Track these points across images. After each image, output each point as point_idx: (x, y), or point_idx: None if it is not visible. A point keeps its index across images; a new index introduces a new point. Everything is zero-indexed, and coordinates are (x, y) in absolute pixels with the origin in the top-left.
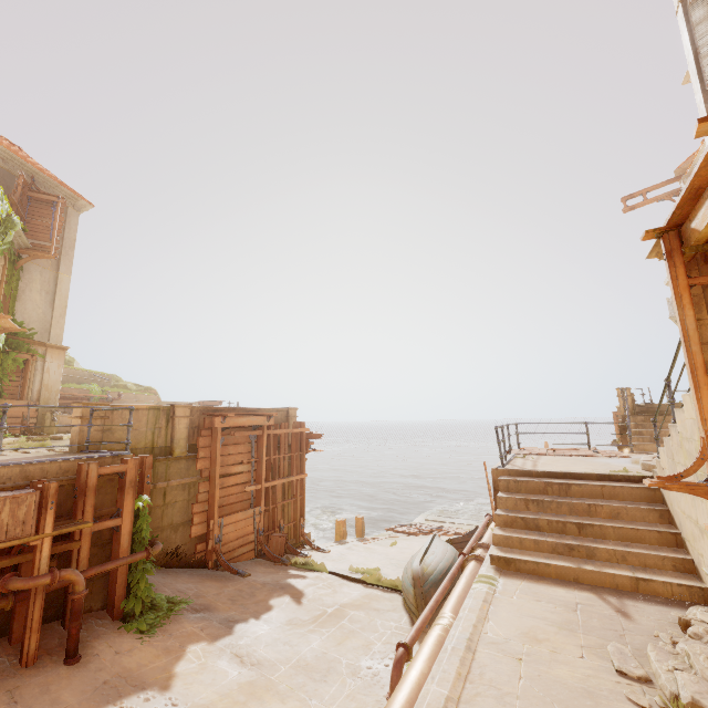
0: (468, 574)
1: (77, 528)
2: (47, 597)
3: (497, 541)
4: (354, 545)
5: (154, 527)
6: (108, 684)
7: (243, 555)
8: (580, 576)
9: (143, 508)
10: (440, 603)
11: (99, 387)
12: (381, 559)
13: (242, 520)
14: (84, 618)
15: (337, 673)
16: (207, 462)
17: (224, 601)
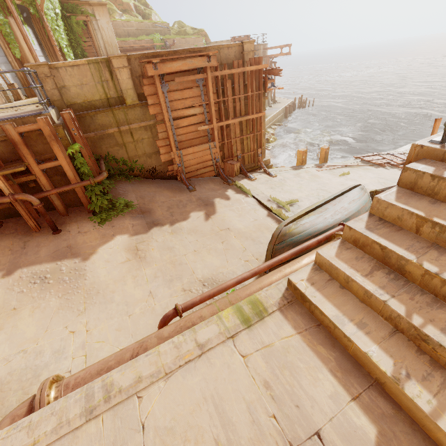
0: (311, 257)
1: (14, 171)
2: (44, 200)
3: (319, 262)
4: (305, 172)
5: (132, 155)
6: (63, 249)
7: (205, 174)
8: (388, 387)
9: (76, 153)
10: (292, 259)
11: (160, 36)
12: (313, 189)
13: (199, 152)
14: (73, 210)
15: (181, 281)
16: (158, 108)
17: (163, 208)
